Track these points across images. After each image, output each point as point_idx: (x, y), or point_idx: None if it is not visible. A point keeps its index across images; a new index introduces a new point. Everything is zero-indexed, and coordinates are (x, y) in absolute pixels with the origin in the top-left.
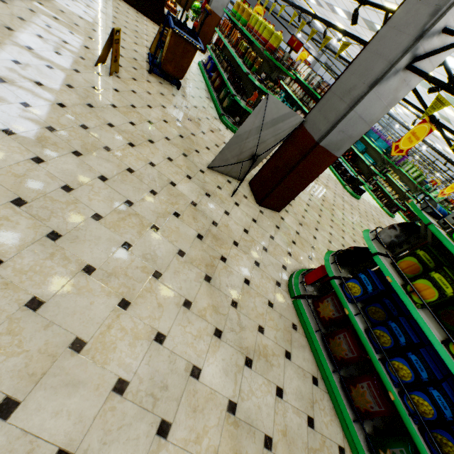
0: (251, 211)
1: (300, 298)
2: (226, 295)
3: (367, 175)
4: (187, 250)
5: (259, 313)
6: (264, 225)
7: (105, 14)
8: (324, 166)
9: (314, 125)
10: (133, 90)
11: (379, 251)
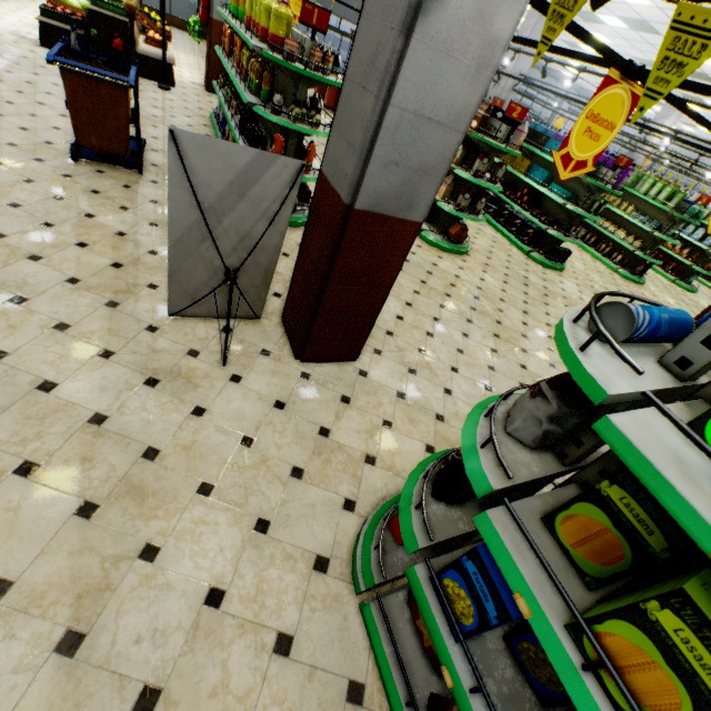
0: (275, 382)
1: (386, 583)
2: (125, 677)
3: (565, 223)
4: (25, 568)
5: (235, 695)
6: (308, 408)
7: (4, 82)
8: (398, 249)
9: (337, 167)
10: (13, 203)
11: (501, 484)
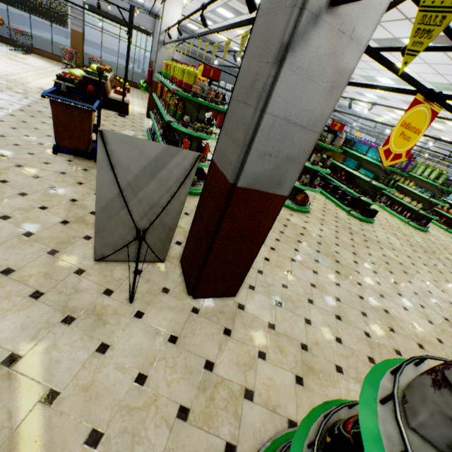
0: (171, 317)
1: None
2: None
3: (371, 193)
4: None
5: None
6: (196, 341)
7: (25, 111)
8: (269, 215)
9: (224, 157)
10: (3, 180)
11: None
